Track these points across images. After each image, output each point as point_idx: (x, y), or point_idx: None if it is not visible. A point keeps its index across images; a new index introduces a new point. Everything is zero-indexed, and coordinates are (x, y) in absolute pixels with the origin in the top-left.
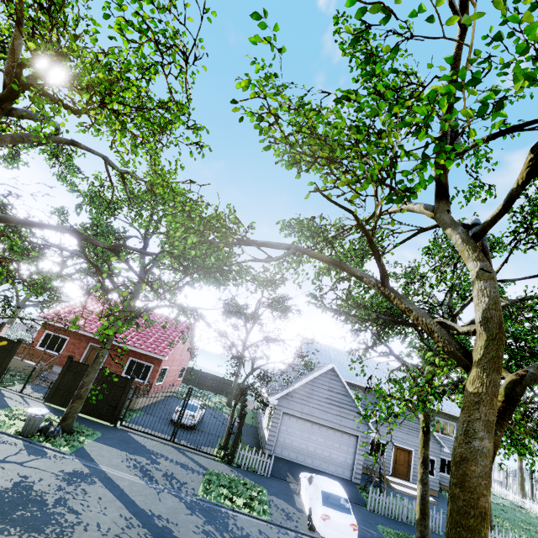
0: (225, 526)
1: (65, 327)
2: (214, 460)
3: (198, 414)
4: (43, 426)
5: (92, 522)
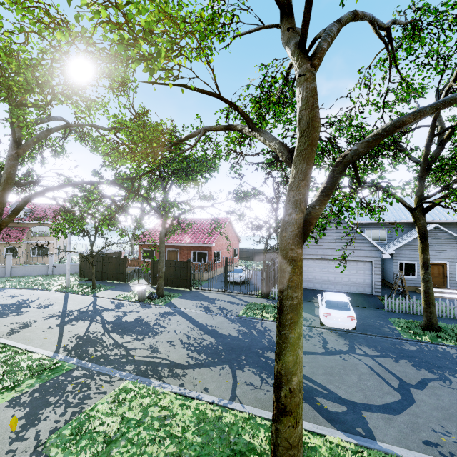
0: (253, 327)
1: (149, 244)
2: (256, 297)
3: (244, 274)
4: (148, 295)
5: (172, 330)
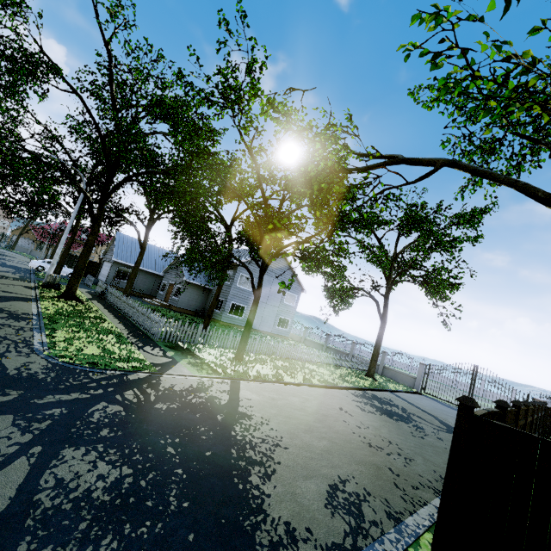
0: (20, 264)
1: None
2: None
3: None
4: None
5: None
